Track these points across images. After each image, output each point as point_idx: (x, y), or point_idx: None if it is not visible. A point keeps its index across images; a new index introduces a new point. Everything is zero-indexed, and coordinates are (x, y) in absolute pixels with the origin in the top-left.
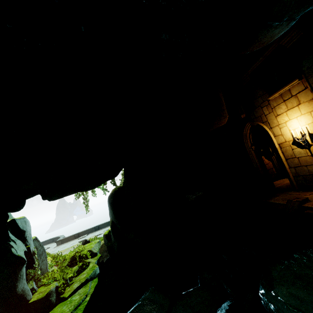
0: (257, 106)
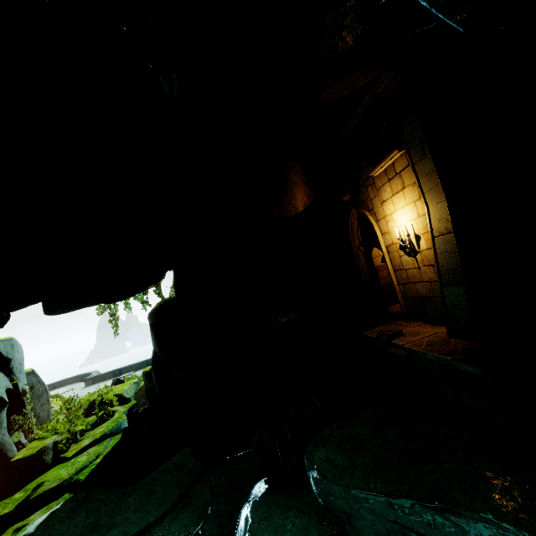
0: (362, 184)
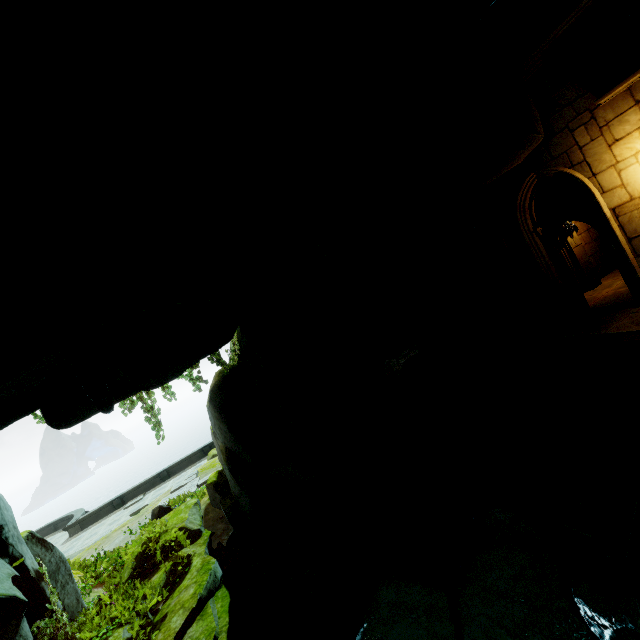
0: (560, 129)
